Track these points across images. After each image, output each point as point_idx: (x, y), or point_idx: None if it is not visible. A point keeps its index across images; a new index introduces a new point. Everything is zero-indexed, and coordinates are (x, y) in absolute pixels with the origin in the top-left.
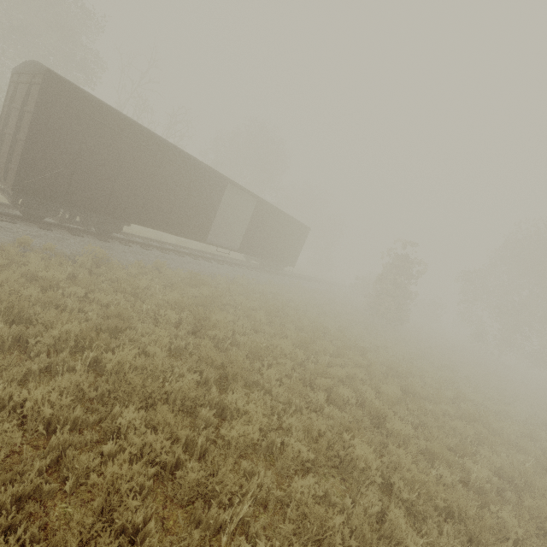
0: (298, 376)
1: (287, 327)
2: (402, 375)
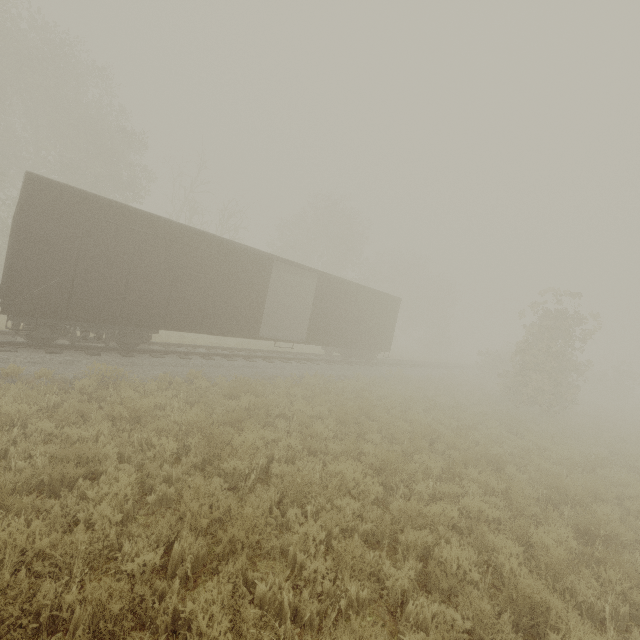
0: (371, 527)
1: (369, 438)
2: (578, 500)
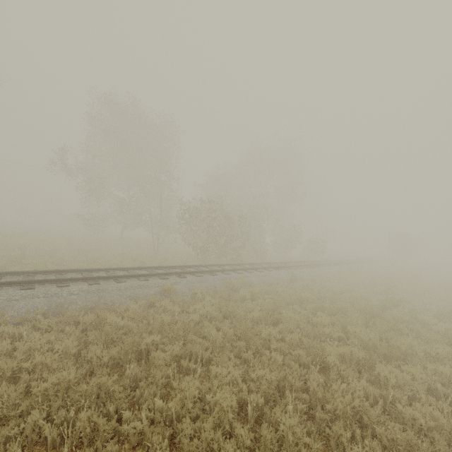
0: None
1: None
2: None
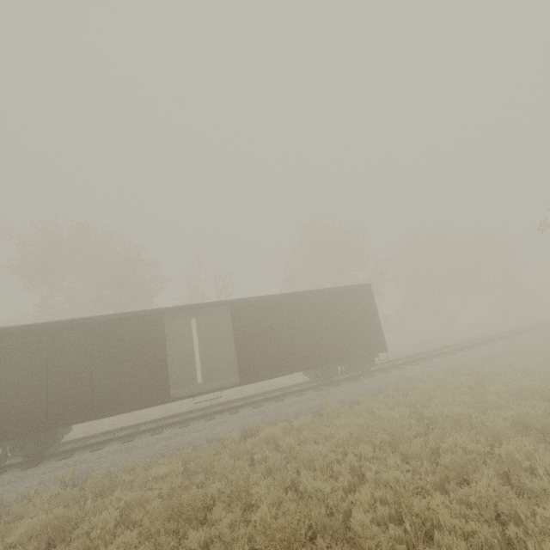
0: None
1: None
2: None
